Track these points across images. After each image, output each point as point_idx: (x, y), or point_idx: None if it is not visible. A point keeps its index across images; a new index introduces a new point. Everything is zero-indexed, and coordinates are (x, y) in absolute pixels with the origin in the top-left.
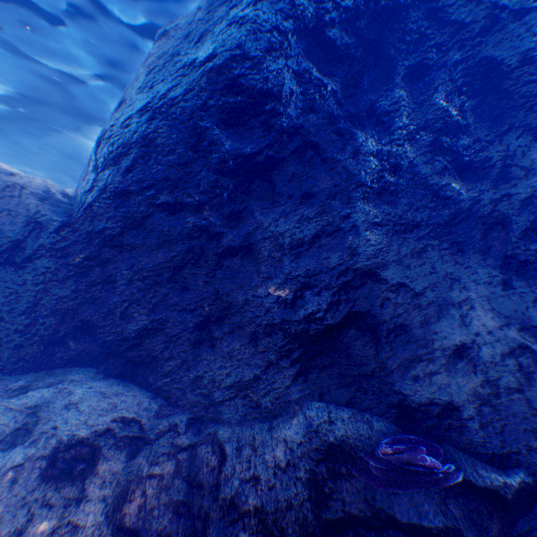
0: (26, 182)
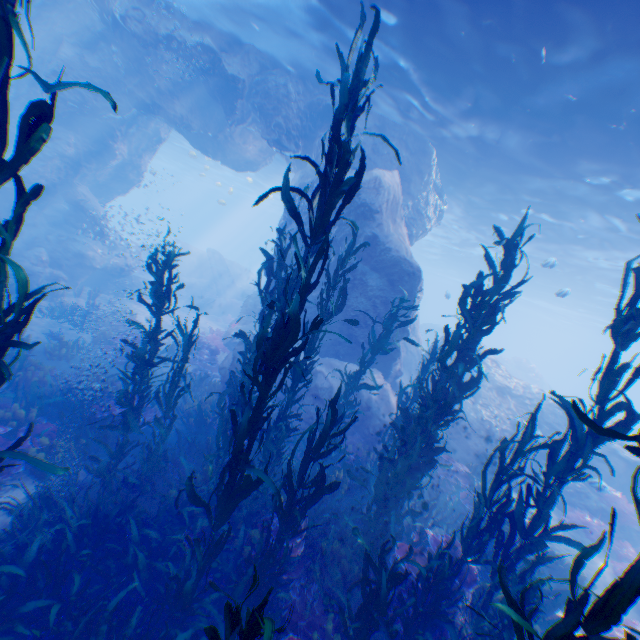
0: None
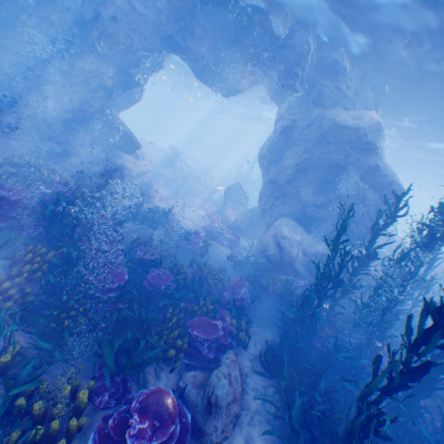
0: None
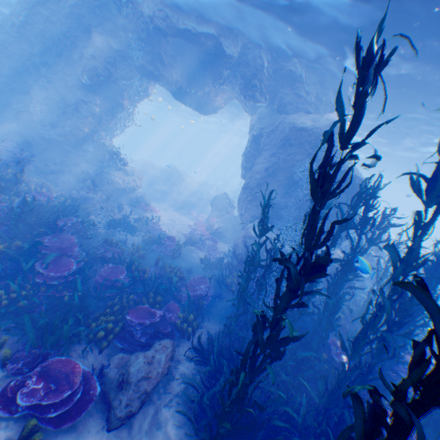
0: None
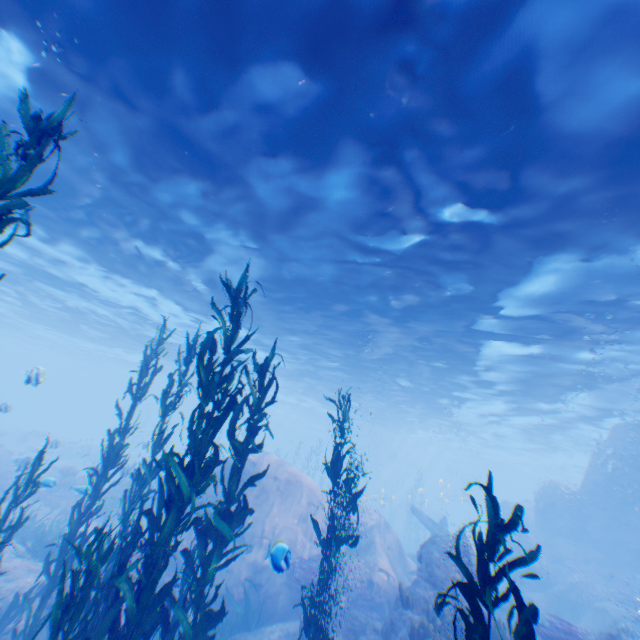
0: (563, 489)
